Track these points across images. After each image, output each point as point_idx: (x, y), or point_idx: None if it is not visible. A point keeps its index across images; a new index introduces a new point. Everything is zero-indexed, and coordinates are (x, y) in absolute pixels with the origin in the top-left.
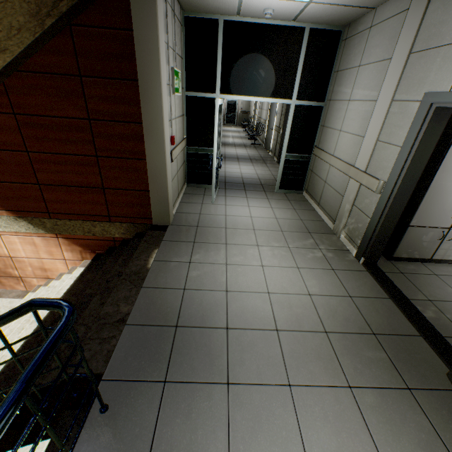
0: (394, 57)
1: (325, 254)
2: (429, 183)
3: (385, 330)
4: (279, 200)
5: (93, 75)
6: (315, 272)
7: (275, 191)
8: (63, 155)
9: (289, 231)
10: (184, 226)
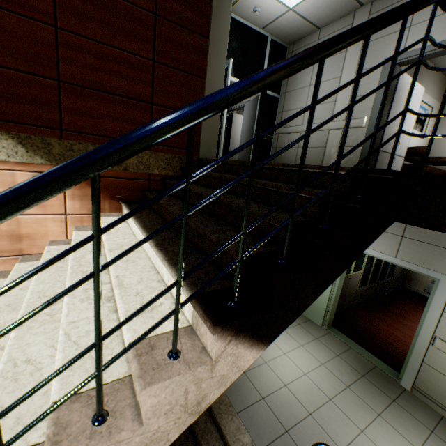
0: (350, 49)
1: None
2: (387, 119)
3: None
4: None
5: None
6: None
7: None
8: (110, 48)
9: None
10: None
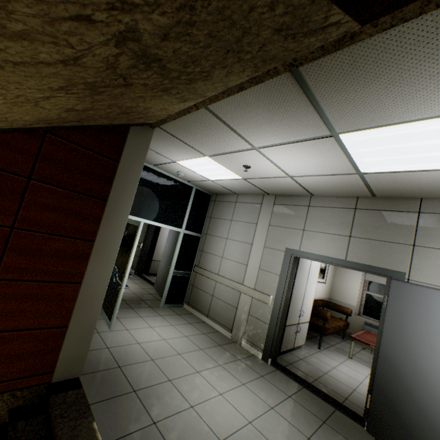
0: (259, 224)
1: (246, 363)
2: (291, 296)
3: (324, 414)
4: (171, 315)
5: (50, 182)
6: (256, 384)
7: (160, 305)
8: None
9: (207, 347)
10: (103, 371)
